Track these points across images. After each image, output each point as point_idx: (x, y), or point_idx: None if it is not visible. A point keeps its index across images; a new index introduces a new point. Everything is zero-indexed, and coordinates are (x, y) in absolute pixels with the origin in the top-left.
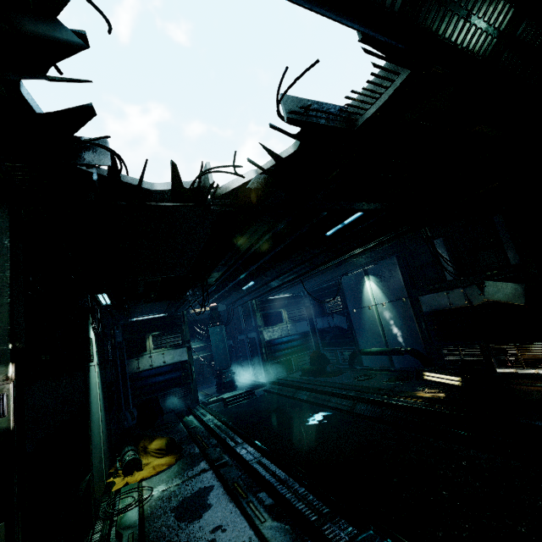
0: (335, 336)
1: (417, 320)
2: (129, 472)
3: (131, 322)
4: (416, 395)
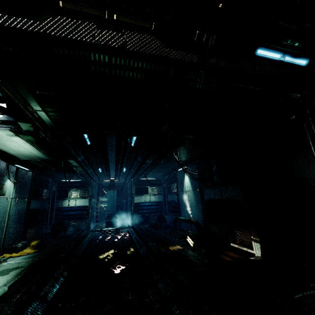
0: (173, 207)
1: (202, 204)
2: (11, 252)
3: (63, 181)
4: (168, 247)
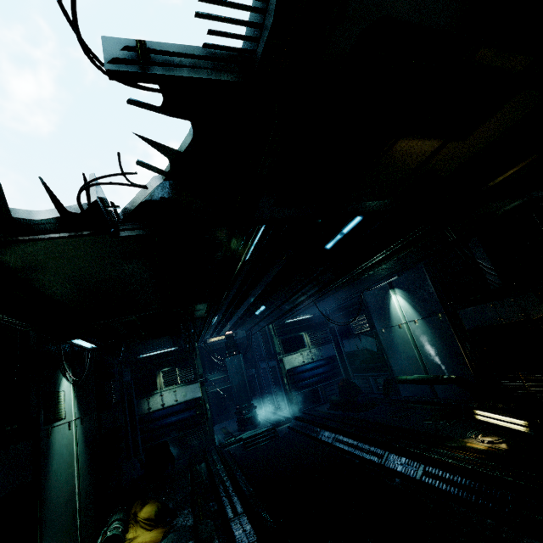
0: (365, 360)
1: (460, 340)
2: None
3: (141, 358)
4: (465, 445)
